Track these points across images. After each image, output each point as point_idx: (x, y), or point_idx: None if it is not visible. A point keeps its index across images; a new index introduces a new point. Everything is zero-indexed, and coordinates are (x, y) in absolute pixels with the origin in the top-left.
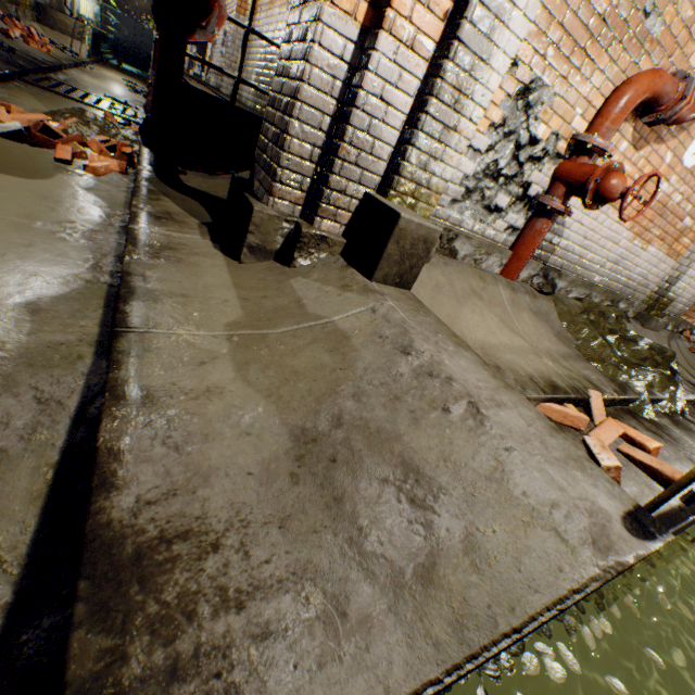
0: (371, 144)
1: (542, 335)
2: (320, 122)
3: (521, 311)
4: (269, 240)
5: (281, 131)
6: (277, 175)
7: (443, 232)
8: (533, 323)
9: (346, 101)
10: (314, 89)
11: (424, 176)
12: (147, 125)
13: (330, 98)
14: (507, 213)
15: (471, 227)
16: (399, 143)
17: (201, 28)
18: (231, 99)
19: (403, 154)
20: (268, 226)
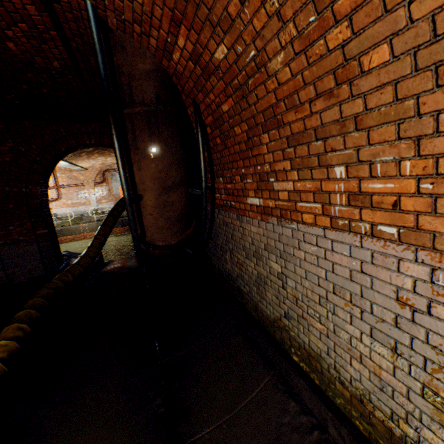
0: None
1: None
2: None
3: None
4: None
5: None
6: None
7: None
8: None
9: None
10: None
11: None
12: None
13: None
14: None
15: None
16: None
17: None
18: None
19: None
20: None
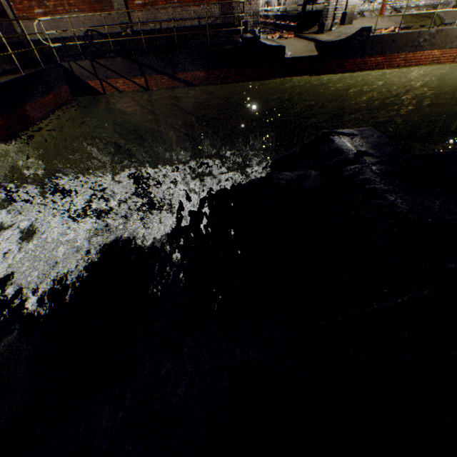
0: (342, 4)
1: (388, 24)
2: (333, 5)
3: (383, 22)
4: (327, 28)
5: (327, 10)
6: (327, 17)
7: (360, 13)
8: (386, 23)
9: (337, 0)
10: (332, 1)
11: (352, 4)
12: (296, 25)
13: (334, 1)
14: (376, 1)
15: (367, 9)
16: (346, 1)
17: (316, 2)
18: (311, 10)
19: (347, 3)
20: (327, 26)
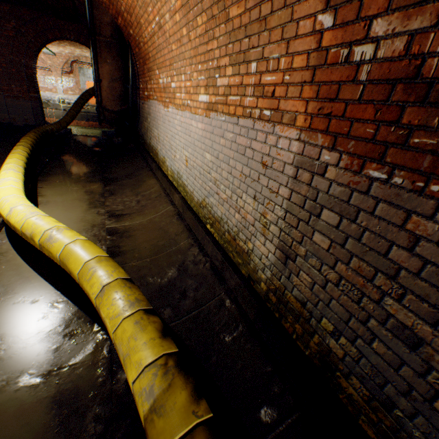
0: None
1: None
2: None
3: None
4: None
5: None
6: None
7: None
8: None
9: None
10: None
11: None
12: None
13: None
14: None
15: None
16: None
17: None
18: None
19: None
20: None
